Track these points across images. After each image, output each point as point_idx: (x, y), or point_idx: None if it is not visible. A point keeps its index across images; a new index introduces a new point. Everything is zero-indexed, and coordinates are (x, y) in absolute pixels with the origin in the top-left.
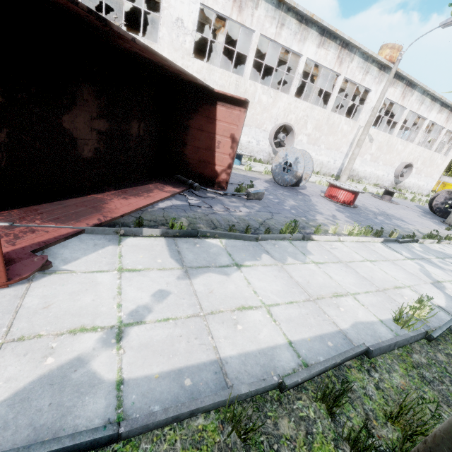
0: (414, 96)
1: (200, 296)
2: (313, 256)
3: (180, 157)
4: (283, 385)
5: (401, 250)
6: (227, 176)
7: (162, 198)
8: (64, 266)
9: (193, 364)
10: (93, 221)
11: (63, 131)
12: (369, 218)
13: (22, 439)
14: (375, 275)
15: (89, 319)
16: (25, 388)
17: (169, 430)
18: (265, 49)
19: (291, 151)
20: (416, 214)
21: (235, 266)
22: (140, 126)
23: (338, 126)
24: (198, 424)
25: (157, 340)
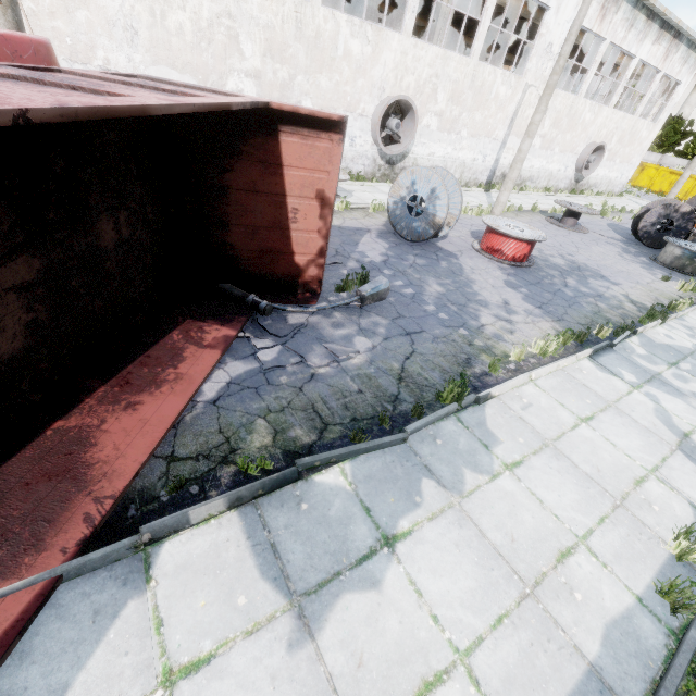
0: (620, 12)
1: (342, 690)
2: (501, 448)
3: (220, 250)
4: None
5: (620, 368)
6: (319, 271)
7: (207, 374)
8: None
9: None
10: (75, 531)
11: None
12: (556, 290)
13: None
14: (601, 462)
15: None
16: None
17: None
18: None
19: (422, 175)
20: (615, 250)
21: (384, 547)
22: (118, 222)
23: (491, 89)
24: None
25: None
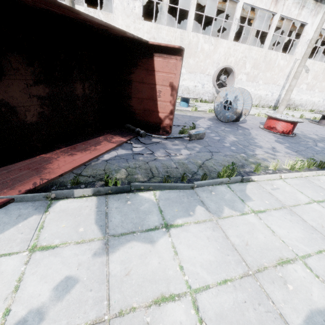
0: None
1: (112, 282)
2: (252, 203)
3: (127, 108)
4: None
5: None
6: (170, 121)
7: (107, 150)
8: None
9: None
10: (27, 186)
11: None
12: (309, 146)
13: None
14: None
15: None
16: None
17: None
18: (205, 3)
19: (230, 90)
20: None
21: (164, 228)
22: (84, 86)
23: (275, 61)
24: None
25: None
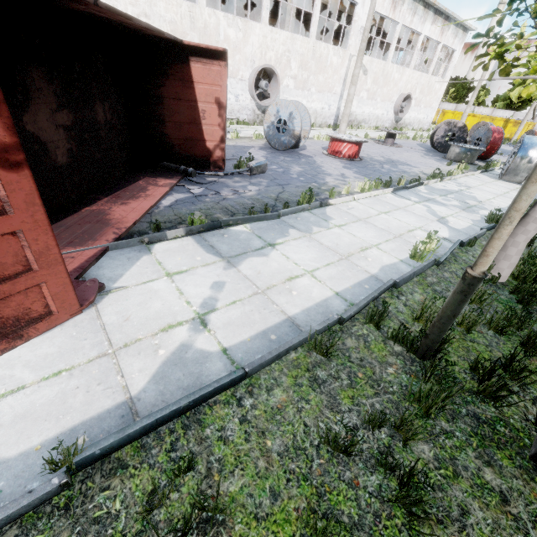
0: (405, 4)
1: (251, 278)
2: (334, 221)
3: (161, 139)
4: (342, 319)
5: (410, 196)
6: (222, 153)
7: (163, 195)
8: (115, 285)
9: (271, 326)
10: (110, 236)
11: (29, 137)
12: (376, 169)
13: (180, 396)
14: (391, 225)
15: (170, 318)
16: (158, 372)
17: (275, 365)
18: None
19: (282, 105)
20: (419, 154)
21: (269, 246)
22: (105, 109)
23: (327, 59)
24: (292, 357)
25: (235, 318)
